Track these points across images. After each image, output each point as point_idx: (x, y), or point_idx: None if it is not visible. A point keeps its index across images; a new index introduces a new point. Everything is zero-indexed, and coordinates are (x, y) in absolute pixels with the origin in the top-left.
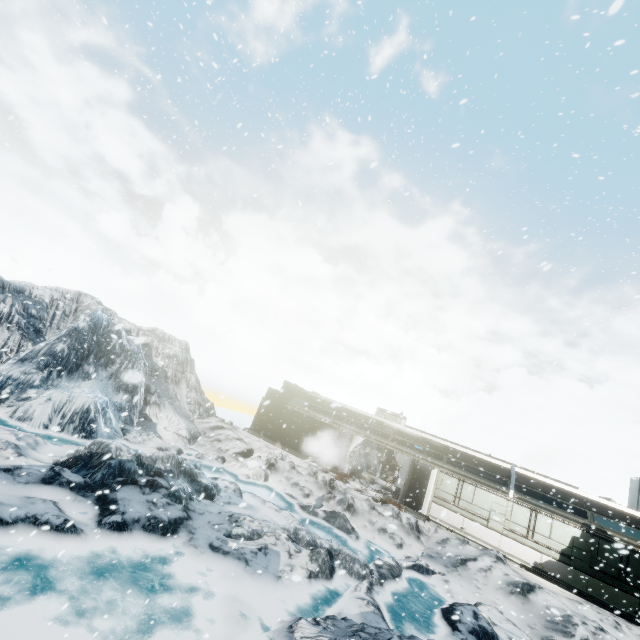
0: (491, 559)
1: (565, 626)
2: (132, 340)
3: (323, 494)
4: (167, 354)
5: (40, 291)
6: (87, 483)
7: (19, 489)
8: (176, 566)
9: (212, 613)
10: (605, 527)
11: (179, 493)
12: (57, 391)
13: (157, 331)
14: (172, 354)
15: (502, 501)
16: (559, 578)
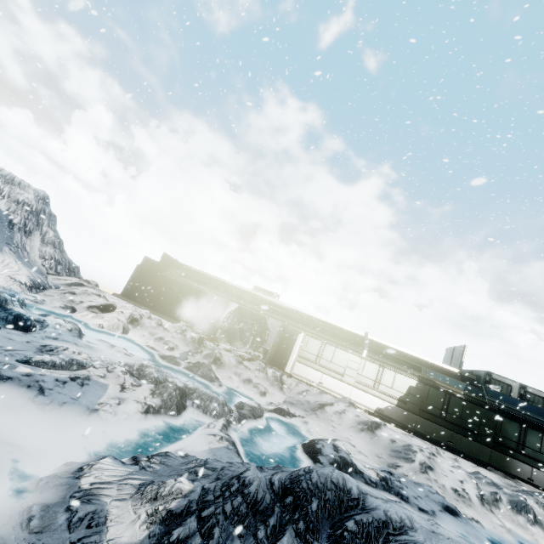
0: (345, 404)
1: (407, 454)
2: None
3: (190, 349)
4: (15, 199)
5: None
6: None
7: None
8: None
9: None
10: (434, 378)
11: None
12: None
13: (3, 171)
14: (22, 200)
15: (357, 359)
16: (395, 419)
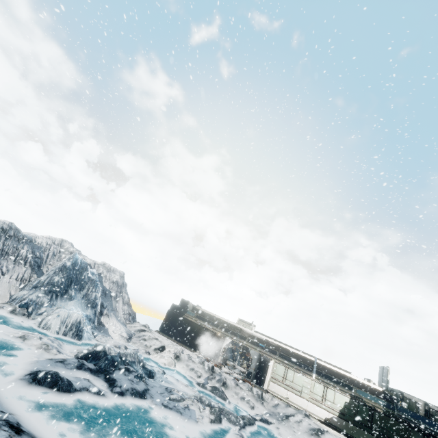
0: (302, 415)
1: None
2: (93, 272)
3: (208, 375)
4: (112, 280)
5: (40, 239)
6: (97, 369)
7: (69, 372)
8: (150, 414)
9: (173, 436)
10: (362, 396)
11: (142, 375)
12: (62, 310)
13: (106, 265)
14: (115, 280)
15: (309, 380)
16: (338, 427)
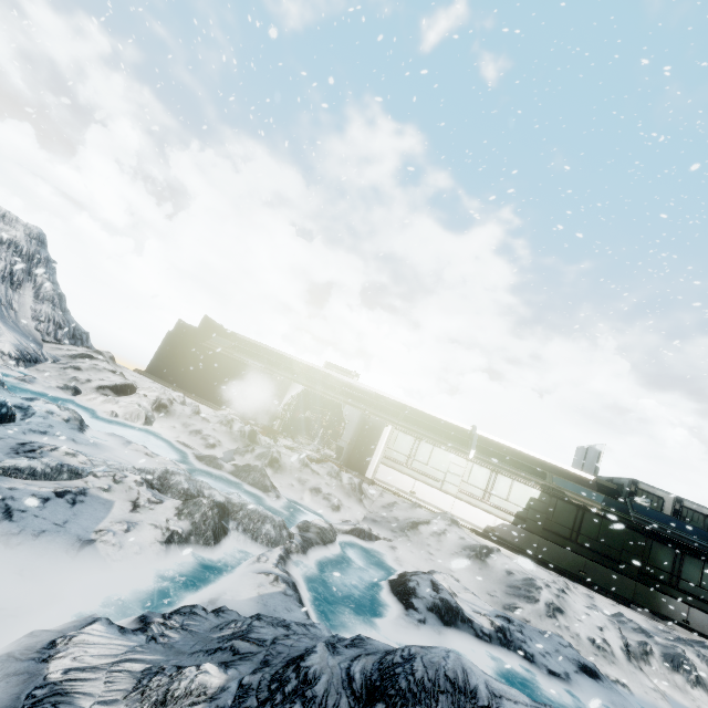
0: (445, 522)
1: (528, 591)
2: None
3: (237, 447)
4: None
5: None
6: None
7: None
8: None
9: None
10: (563, 488)
11: None
12: None
13: None
14: (7, 239)
15: (461, 462)
16: (510, 542)
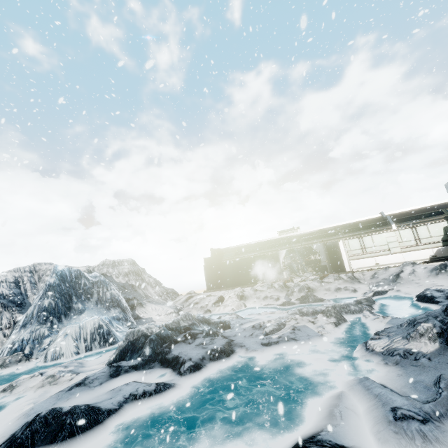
0: (410, 266)
1: None
2: (94, 275)
3: (286, 293)
4: (124, 273)
5: (2, 277)
6: (145, 360)
7: (99, 390)
8: (255, 367)
9: (312, 374)
10: None
11: (212, 330)
12: (67, 327)
13: (107, 262)
14: (127, 271)
15: (391, 234)
16: None
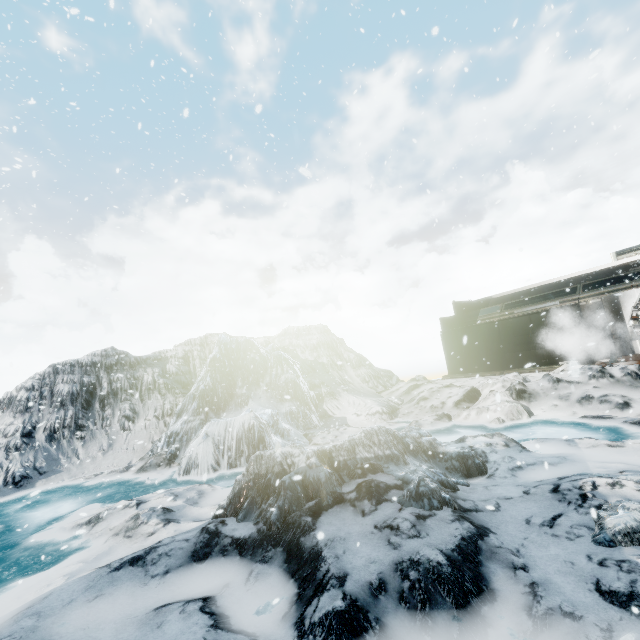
0: None
1: None
2: (270, 349)
3: None
4: (311, 345)
5: (173, 352)
6: (261, 533)
7: (151, 592)
8: None
9: None
10: None
11: (426, 487)
12: (211, 425)
13: (289, 331)
14: (315, 342)
15: None
16: None
